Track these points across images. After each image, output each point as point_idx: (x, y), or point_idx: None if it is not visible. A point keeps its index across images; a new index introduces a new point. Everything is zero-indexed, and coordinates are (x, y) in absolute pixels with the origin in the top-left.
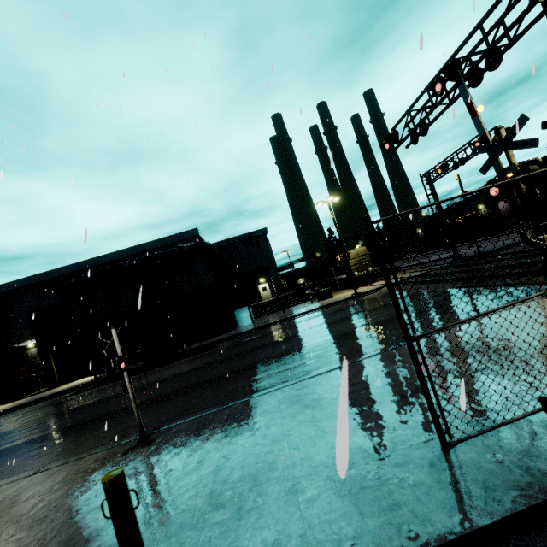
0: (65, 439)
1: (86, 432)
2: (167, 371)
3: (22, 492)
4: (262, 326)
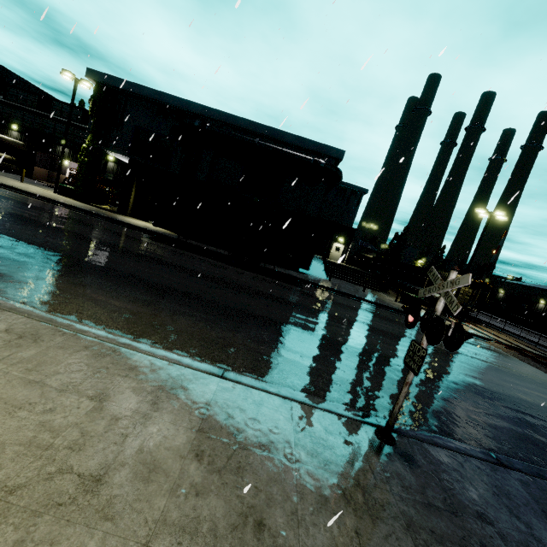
0: (194, 314)
1: (220, 323)
2: (259, 283)
3: (233, 415)
4: (349, 295)
